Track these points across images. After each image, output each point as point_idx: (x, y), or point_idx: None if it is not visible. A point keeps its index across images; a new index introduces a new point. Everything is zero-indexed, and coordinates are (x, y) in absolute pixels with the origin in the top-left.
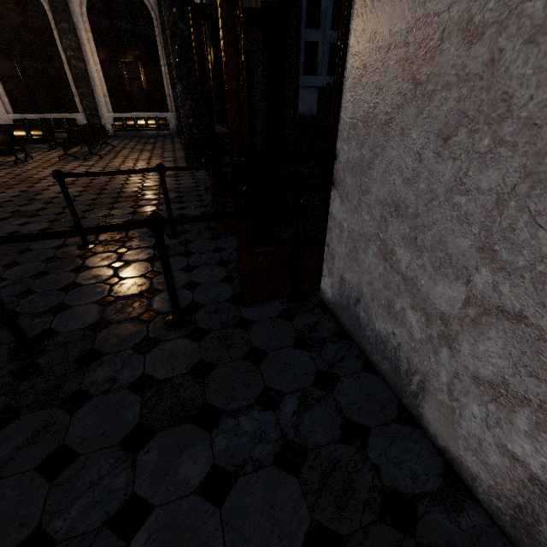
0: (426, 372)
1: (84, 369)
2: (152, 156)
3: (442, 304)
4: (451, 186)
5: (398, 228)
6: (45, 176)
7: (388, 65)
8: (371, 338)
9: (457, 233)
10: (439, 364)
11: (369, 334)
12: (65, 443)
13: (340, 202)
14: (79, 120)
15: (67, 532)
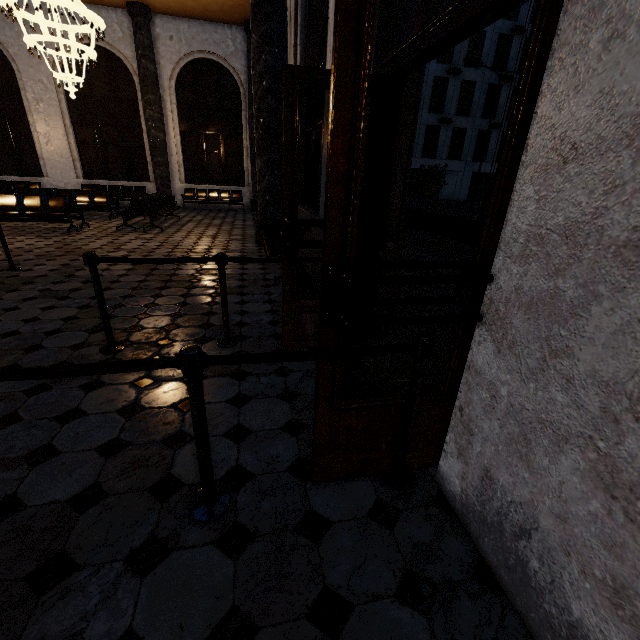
0: None
1: (34, 601)
2: (219, 233)
3: None
4: None
5: None
6: (95, 248)
7: None
8: (556, 621)
9: None
10: None
11: (551, 611)
12: None
13: (495, 350)
14: (149, 189)
15: None
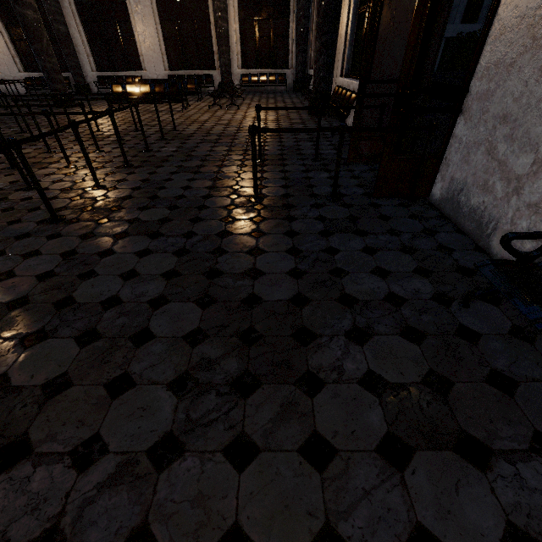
0: (499, 217)
1: (288, 210)
2: None
3: (519, 170)
4: (540, 98)
5: (502, 131)
6: (206, 119)
7: (520, 28)
8: (465, 212)
9: (537, 125)
10: (509, 207)
11: (465, 210)
12: (292, 229)
13: (464, 123)
14: (215, 76)
15: (306, 250)
